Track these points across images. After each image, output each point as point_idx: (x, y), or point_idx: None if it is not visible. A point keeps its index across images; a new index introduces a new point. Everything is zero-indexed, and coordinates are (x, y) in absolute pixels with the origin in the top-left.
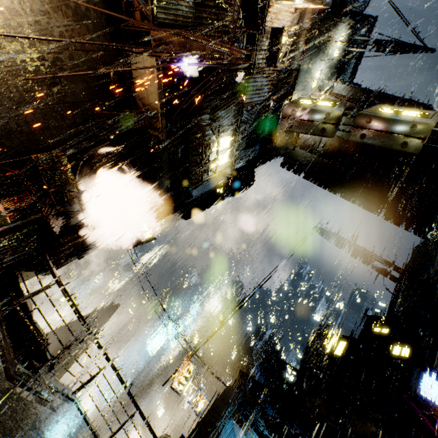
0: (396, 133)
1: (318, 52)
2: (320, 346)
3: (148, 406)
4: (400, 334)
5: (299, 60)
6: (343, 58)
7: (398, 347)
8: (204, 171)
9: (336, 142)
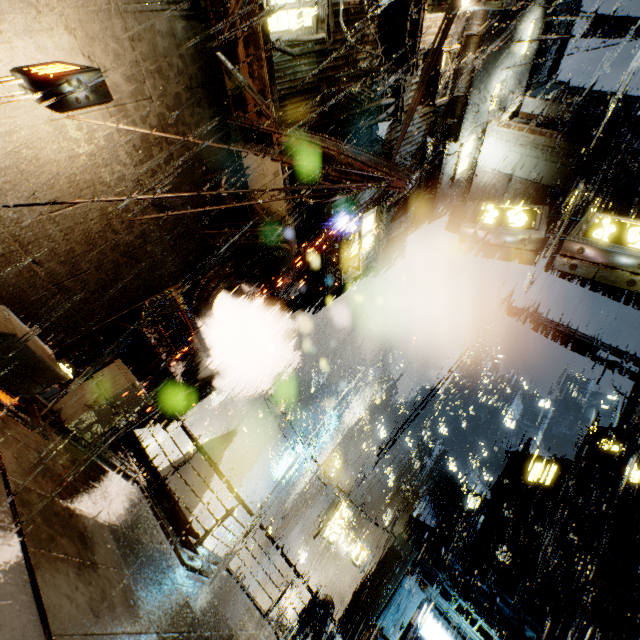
0: (619, 268)
1: (497, 59)
2: (518, 473)
3: (286, 551)
4: (639, 453)
5: (468, 82)
6: (537, 61)
7: (637, 471)
8: (345, 273)
9: (531, 191)
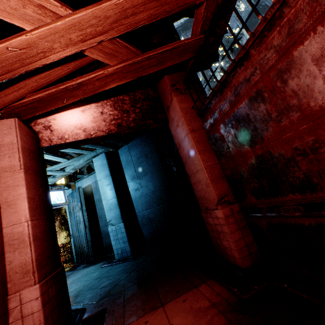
0: None
1: None
2: None
3: None
4: None
5: None
6: None
7: None
8: None
9: None
